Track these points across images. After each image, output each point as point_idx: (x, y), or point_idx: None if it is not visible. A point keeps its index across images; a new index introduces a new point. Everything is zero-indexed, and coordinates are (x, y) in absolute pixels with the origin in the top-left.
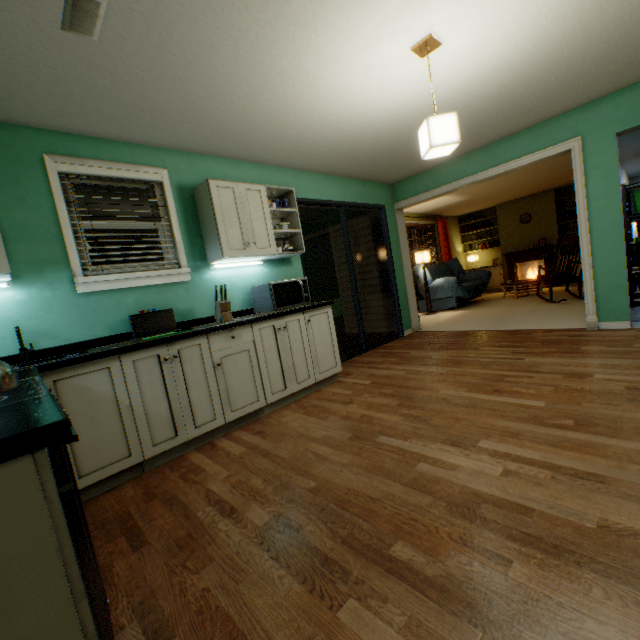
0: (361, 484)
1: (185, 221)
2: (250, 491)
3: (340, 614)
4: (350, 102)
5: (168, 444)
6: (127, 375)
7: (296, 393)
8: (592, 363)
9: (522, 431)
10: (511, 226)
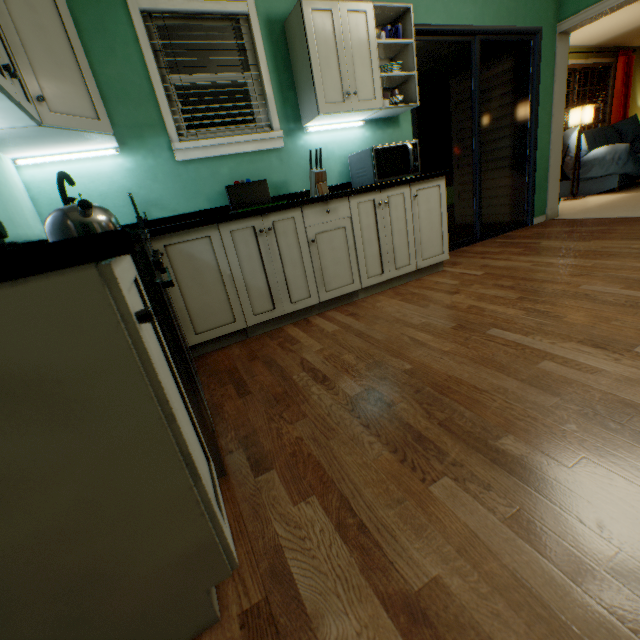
0: (464, 374)
1: (275, 69)
2: (342, 365)
3: (432, 488)
4: None
5: (267, 316)
6: (226, 246)
7: (393, 280)
8: None
9: None
10: None
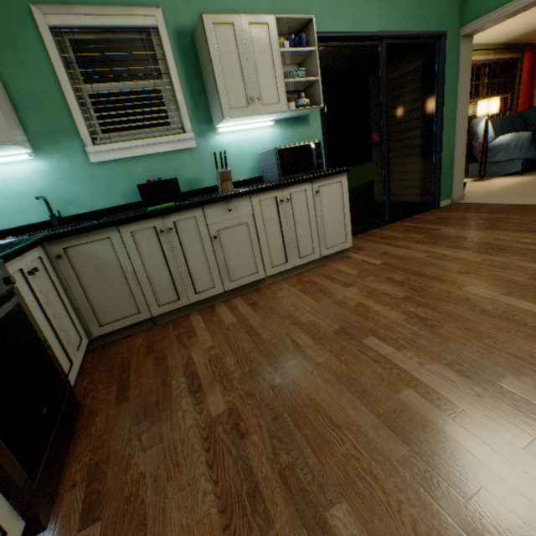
0: (326, 398)
1: (186, 76)
2: (220, 370)
3: None
4: None
5: (171, 306)
6: (127, 245)
7: (299, 266)
8: None
9: None
10: None
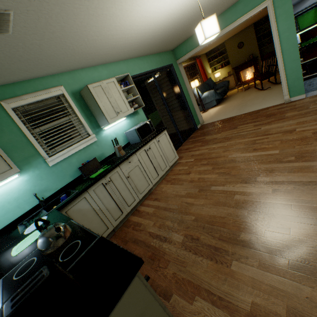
0: (214, 212)
1: (82, 111)
2: (168, 228)
3: (232, 268)
4: (150, 17)
5: (121, 218)
6: (93, 197)
7: (162, 175)
8: (293, 123)
9: (273, 168)
10: (234, 51)
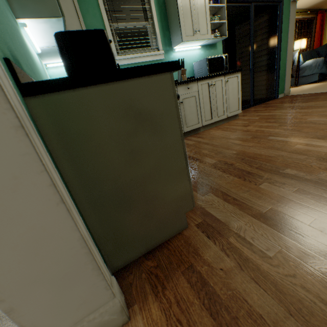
0: (262, 152)
1: (160, 20)
2: (203, 154)
3: (260, 186)
4: None
5: None
6: None
7: (216, 123)
8: None
9: None
10: None
